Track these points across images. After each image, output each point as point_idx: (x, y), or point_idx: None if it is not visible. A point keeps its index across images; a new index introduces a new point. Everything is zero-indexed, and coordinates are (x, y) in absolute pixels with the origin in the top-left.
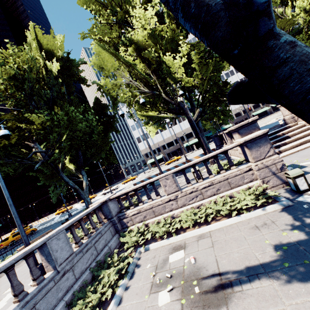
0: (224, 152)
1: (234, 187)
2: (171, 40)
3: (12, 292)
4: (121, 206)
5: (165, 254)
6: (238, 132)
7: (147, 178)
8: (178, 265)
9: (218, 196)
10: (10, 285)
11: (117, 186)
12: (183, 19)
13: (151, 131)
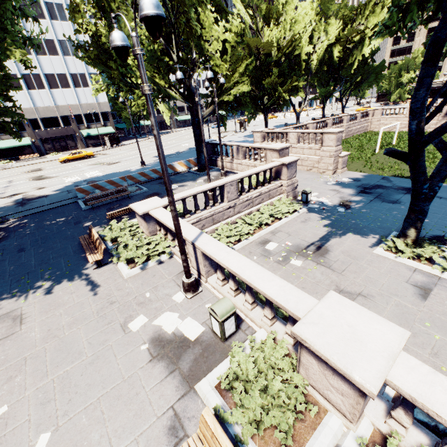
0: (271, 168)
1: (271, 198)
2: None
3: (235, 286)
4: None
5: (259, 248)
6: (279, 153)
7: (105, 181)
8: (281, 249)
9: (262, 205)
10: (233, 280)
11: None
12: (416, 124)
13: (165, 113)
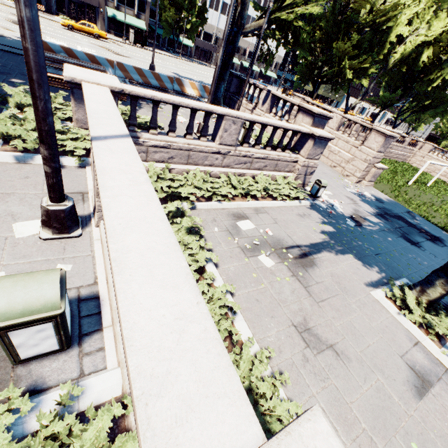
0: (295, 132)
1: (276, 170)
2: None
3: None
4: (134, 118)
5: (229, 220)
6: (314, 119)
7: (85, 53)
8: (255, 234)
9: (262, 173)
10: None
11: None
12: None
13: None
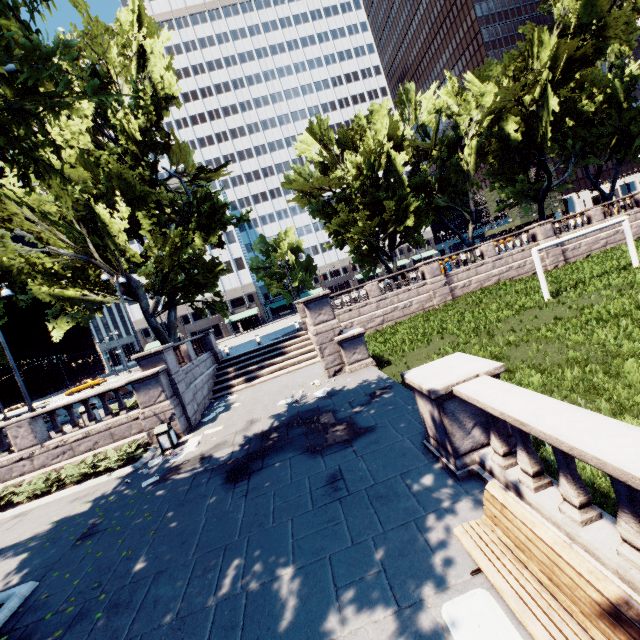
0: (113, 391)
1: (119, 439)
2: (117, 178)
3: None
4: None
5: None
6: (139, 364)
7: None
8: None
9: (93, 452)
10: None
11: (43, 403)
12: None
13: (59, 328)
